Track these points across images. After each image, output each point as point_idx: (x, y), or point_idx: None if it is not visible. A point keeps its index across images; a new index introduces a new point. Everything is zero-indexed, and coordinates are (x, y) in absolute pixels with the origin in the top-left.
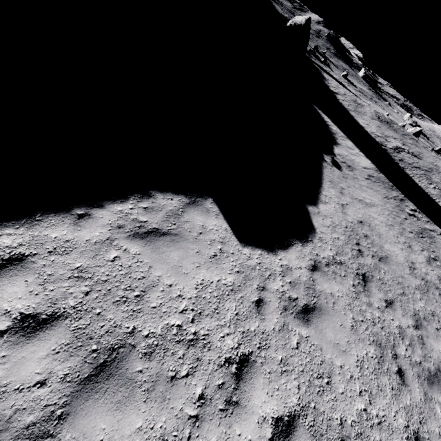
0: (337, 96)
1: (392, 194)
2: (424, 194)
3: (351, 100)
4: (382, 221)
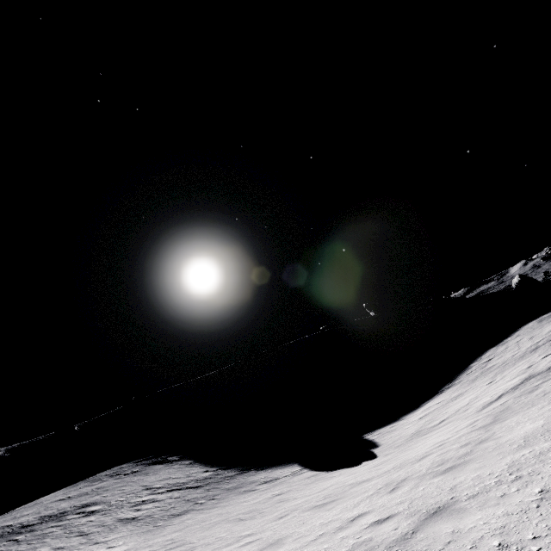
0: None
1: None
2: None
3: None
4: None
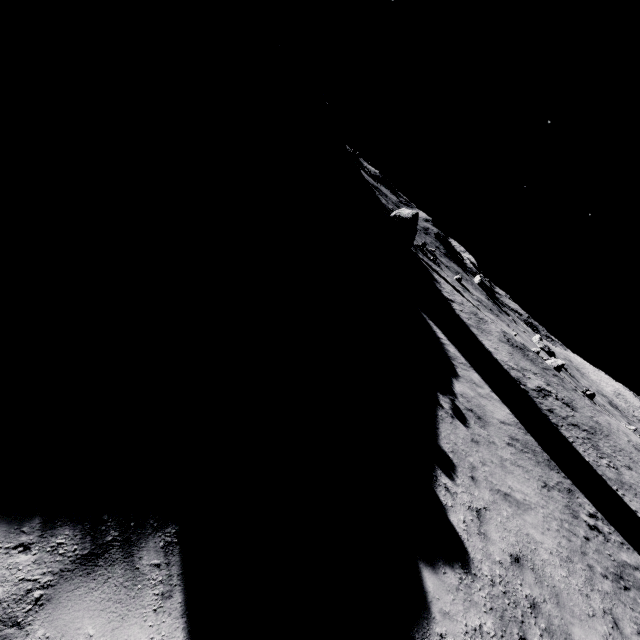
0: (453, 304)
1: (552, 478)
2: (598, 479)
3: (470, 312)
4: (551, 550)
